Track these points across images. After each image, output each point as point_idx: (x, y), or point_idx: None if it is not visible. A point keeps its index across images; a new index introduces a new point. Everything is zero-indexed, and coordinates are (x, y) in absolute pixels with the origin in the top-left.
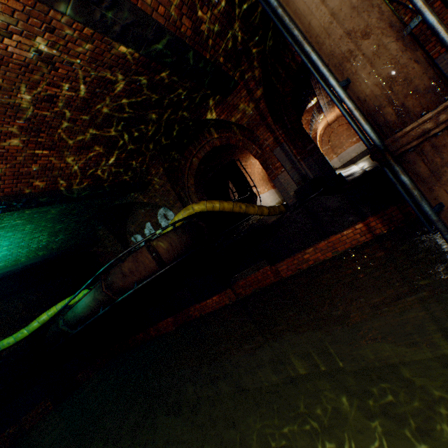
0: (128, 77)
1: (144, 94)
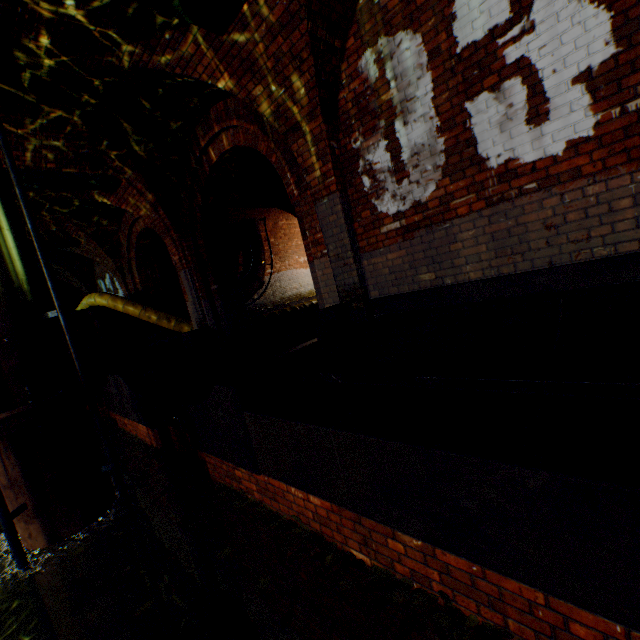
0: None
1: None
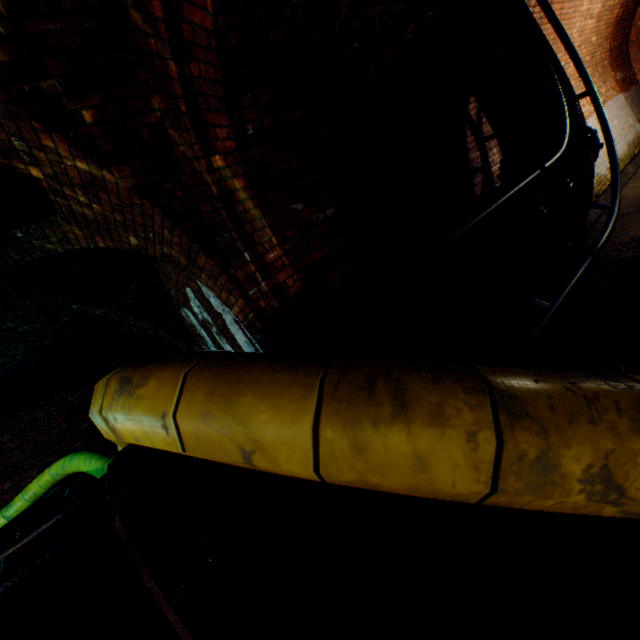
0: None
1: None
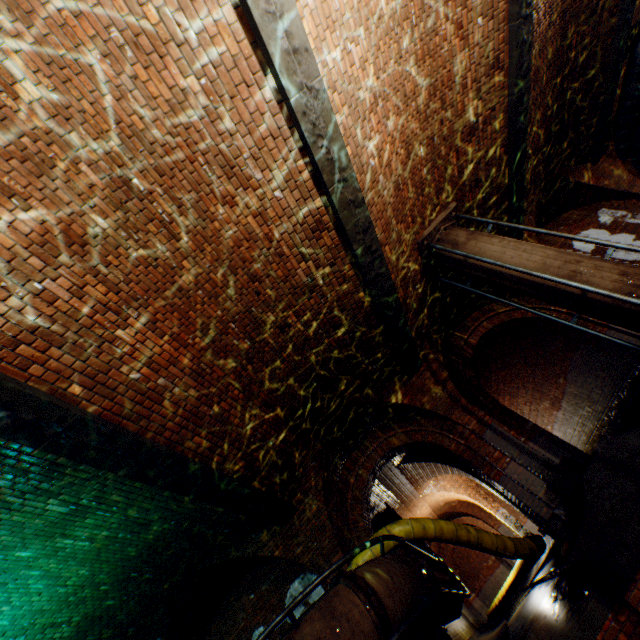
0: (348, 324)
1: (348, 350)
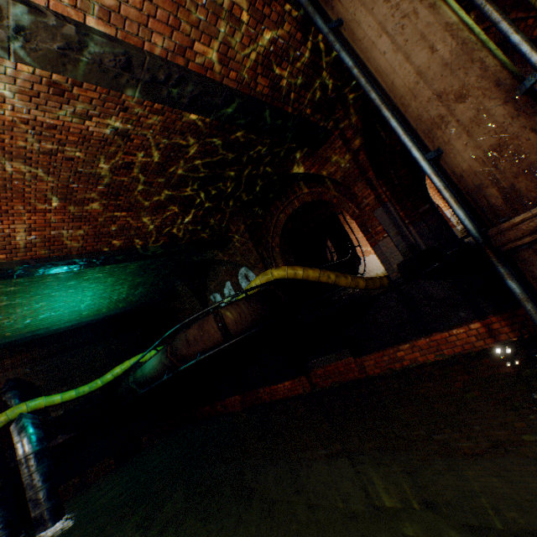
0: (202, 140)
1: (220, 154)
